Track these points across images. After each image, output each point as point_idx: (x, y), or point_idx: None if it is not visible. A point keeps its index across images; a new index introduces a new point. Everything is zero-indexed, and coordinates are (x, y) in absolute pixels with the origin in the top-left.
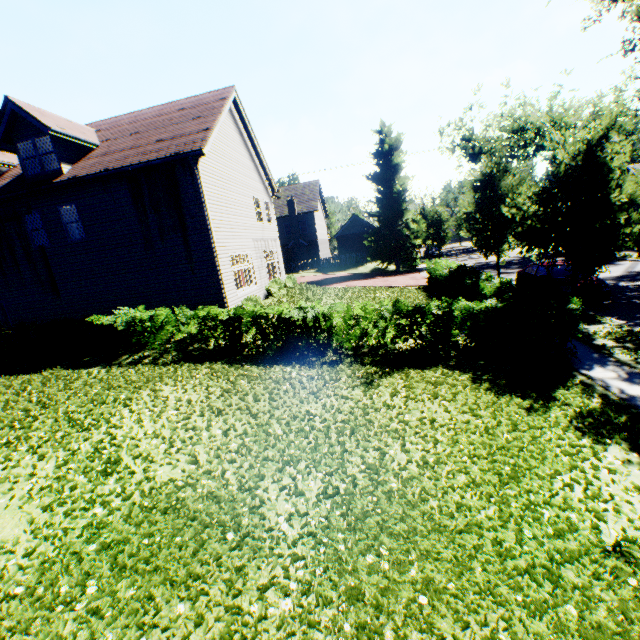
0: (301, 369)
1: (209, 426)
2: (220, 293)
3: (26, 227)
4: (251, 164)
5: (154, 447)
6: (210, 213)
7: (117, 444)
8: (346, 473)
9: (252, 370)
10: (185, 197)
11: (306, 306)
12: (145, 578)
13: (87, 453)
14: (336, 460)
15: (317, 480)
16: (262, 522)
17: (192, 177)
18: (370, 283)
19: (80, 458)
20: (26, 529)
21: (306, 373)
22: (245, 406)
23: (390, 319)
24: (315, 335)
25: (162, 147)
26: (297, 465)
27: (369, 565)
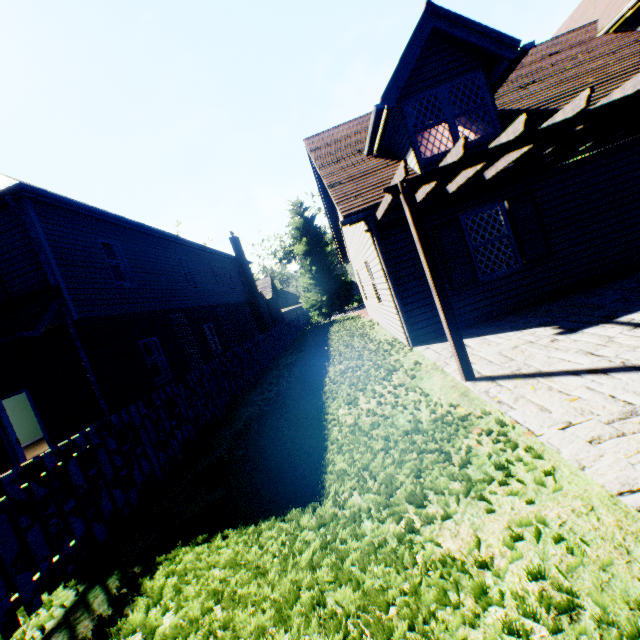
0: None
1: None
2: None
3: None
4: None
5: None
6: None
7: None
8: None
9: None
10: None
11: None
12: None
13: None
14: None
15: None
16: None
17: None
18: None
19: None
20: None
21: None
22: None
23: None
24: None
25: None
26: None
27: None
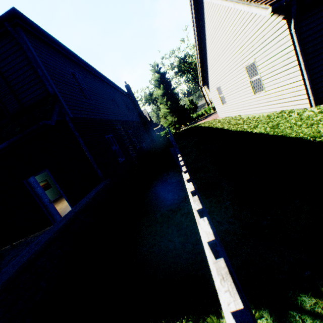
0: None
1: None
2: None
3: None
4: None
5: None
6: None
7: None
8: None
9: None
10: None
11: None
12: None
13: None
14: None
15: None
16: None
17: None
18: None
19: None
20: None
21: None
22: None
23: None
24: None
25: None
26: None
27: None
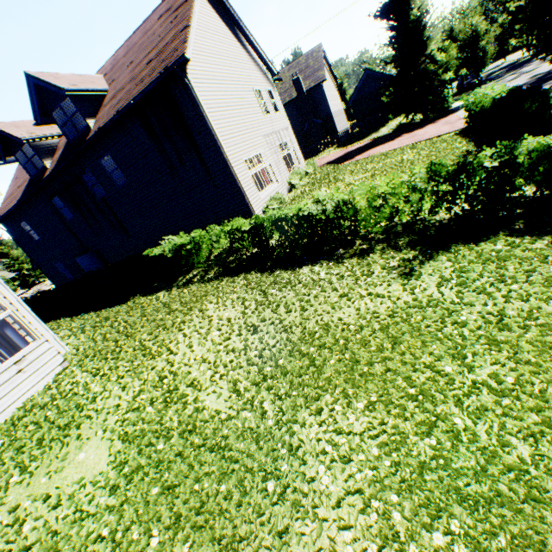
0: (329, 267)
1: (246, 347)
2: (244, 201)
3: (87, 185)
4: (242, 52)
5: (202, 373)
6: (213, 123)
7: (175, 371)
8: (392, 402)
9: (282, 276)
10: (187, 114)
11: (323, 197)
12: (195, 535)
13: (154, 382)
14: (378, 383)
15: (358, 411)
16: (302, 468)
17: (186, 90)
18: (395, 144)
19: (148, 388)
20: (112, 464)
21: (335, 271)
22: (277, 320)
23: (425, 189)
24: (338, 226)
25: (152, 68)
26: (334, 392)
27: (437, 550)
